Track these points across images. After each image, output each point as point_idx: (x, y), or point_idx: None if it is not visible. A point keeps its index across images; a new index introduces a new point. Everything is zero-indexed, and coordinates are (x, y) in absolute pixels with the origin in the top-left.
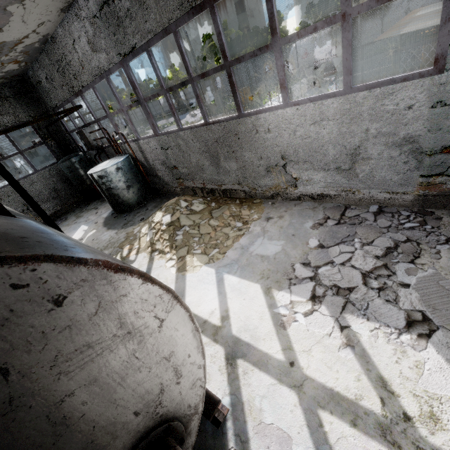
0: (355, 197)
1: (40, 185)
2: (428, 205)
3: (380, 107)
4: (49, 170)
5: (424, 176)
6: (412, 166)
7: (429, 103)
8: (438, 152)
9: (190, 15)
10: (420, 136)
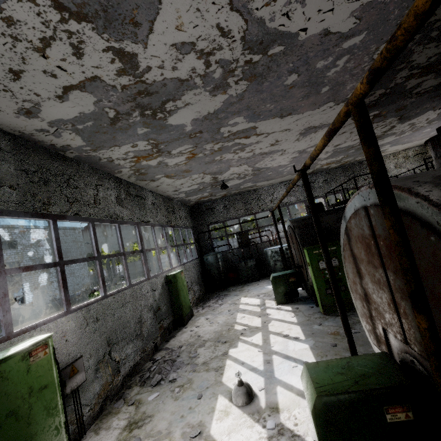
0: None
1: (194, 270)
2: None
3: None
4: (196, 261)
5: None
6: None
7: None
8: None
9: (350, 189)
10: None
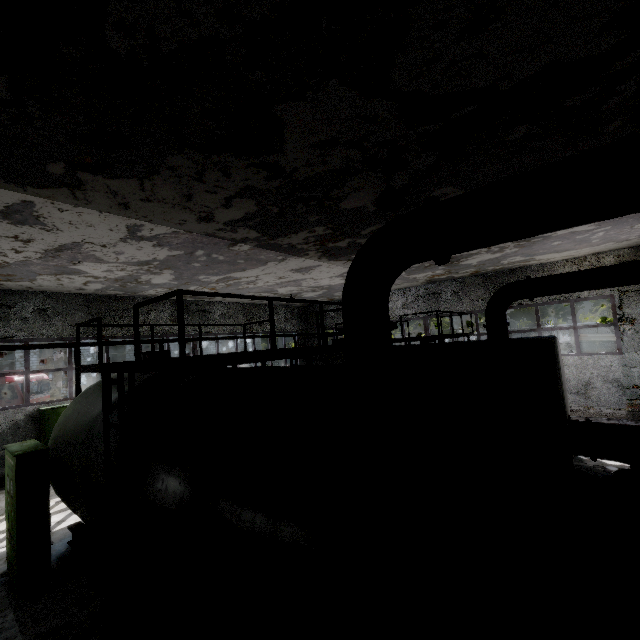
0: (590, 411)
1: None
2: (636, 417)
3: (597, 364)
4: None
5: (628, 400)
6: (620, 394)
7: (620, 365)
8: (631, 387)
9: None
10: (620, 379)
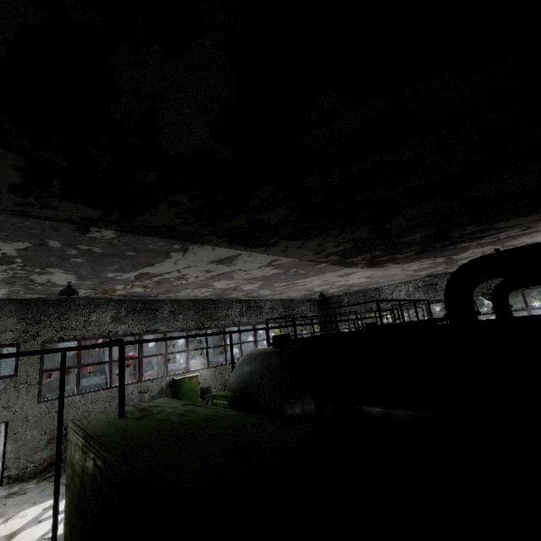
0: None
1: None
2: None
3: None
4: None
5: None
6: None
7: None
8: None
9: (482, 295)
10: None
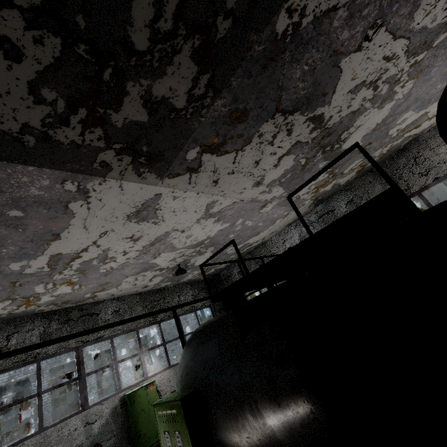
0: None
1: None
2: None
3: None
4: None
5: None
6: None
7: None
8: None
9: None
10: None
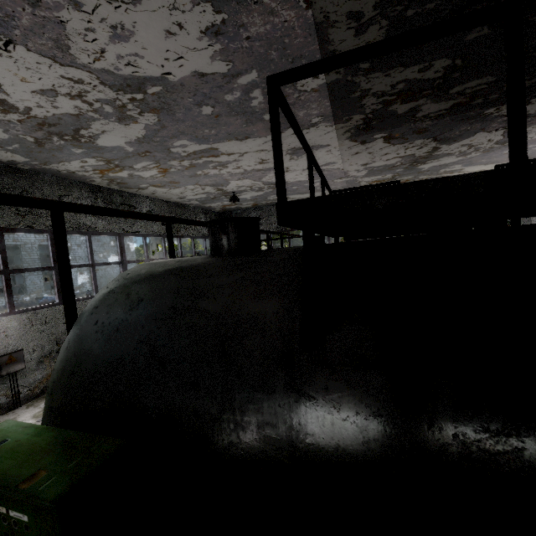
0: None
1: None
2: None
3: None
4: None
5: None
6: None
7: None
8: None
9: None
10: None
